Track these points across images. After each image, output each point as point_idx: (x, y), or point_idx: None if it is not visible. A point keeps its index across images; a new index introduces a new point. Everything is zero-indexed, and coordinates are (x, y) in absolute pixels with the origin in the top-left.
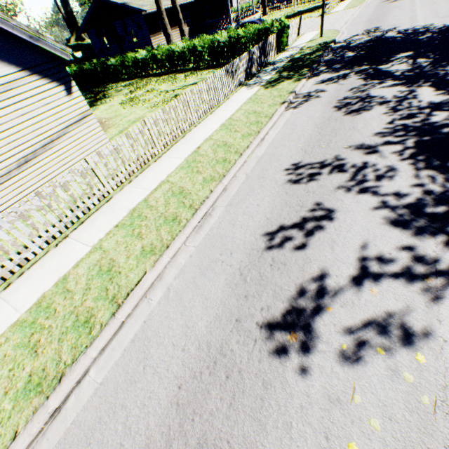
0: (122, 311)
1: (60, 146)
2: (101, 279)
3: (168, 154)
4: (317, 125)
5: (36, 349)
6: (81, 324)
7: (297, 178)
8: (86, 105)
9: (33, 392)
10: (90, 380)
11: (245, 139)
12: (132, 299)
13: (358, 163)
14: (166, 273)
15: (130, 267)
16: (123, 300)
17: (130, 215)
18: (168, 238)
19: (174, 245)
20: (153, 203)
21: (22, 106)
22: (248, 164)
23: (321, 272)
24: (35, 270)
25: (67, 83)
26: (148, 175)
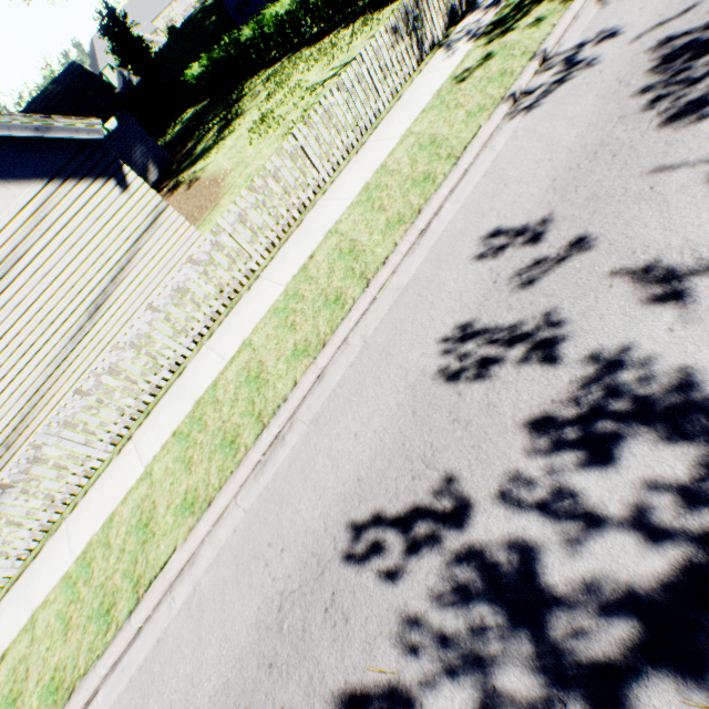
0: (138, 612)
1: (136, 273)
2: (137, 538)
3: (269, 272)
4: (557, 178)
5: (68, 629)
6: (104, 612)
7: (449, 370)
8: (155, 196)
9: (52, 697)
10: (96, 707)
11: (388, 236)
12: (151, 594)
13: (612, 338)
14: (201, 554)
15: (165, 529)
16: (144, 592)
17: (192, 415)
18: (215, 485)
19: (217, 504)
20: (221, 395)
21: (68, 235)
22: (375, 309)
23: (398, 677)
24: (96, 490)
25: (117, 172)
26: (233, 323)
